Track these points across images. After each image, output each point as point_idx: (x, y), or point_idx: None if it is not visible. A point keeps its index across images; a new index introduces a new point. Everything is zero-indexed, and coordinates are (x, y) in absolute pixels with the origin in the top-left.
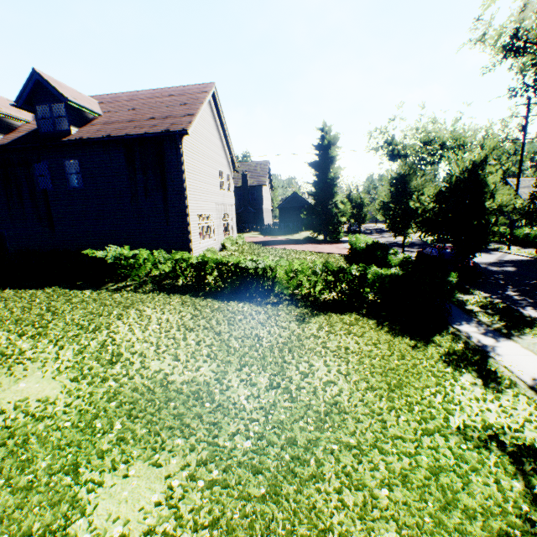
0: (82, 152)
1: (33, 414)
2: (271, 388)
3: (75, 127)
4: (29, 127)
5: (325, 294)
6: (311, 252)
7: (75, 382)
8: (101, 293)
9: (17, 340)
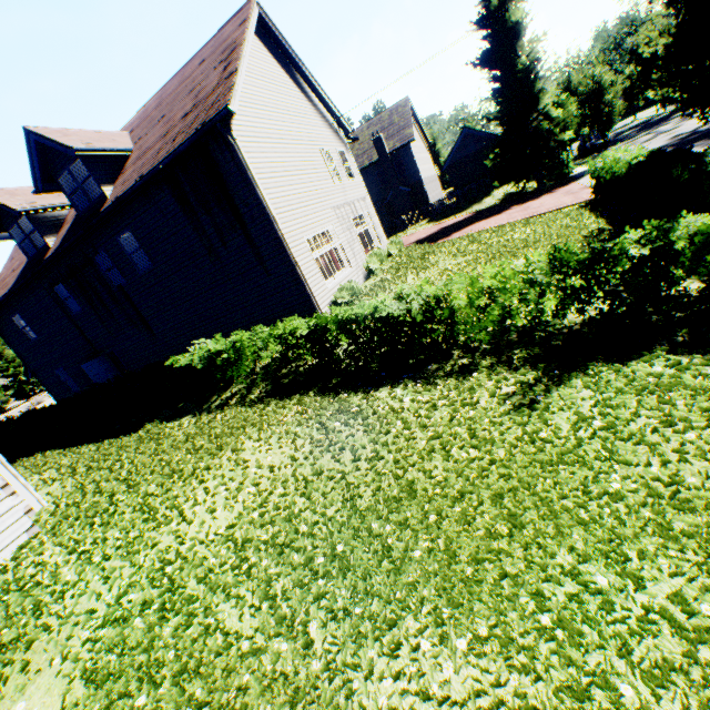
0: (128, 217)
1: None
2: None
3: (108, 185)
4: (74, 212)
5: (570, 313)
6: (519, 221)
7: (94, 690)
8: (201, 418)
9: (62, 566)
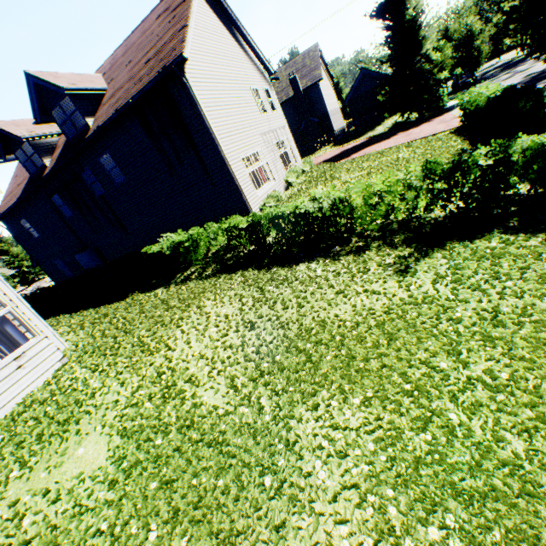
0: (107, 142)
1: (80, 504)
2: (365, 434)
3: (90, 117)
4: (64, 139)
5: (436, 210)
6: (403, 144)
7: (127, 440)
8: (171, 289)
9: (90, 379)
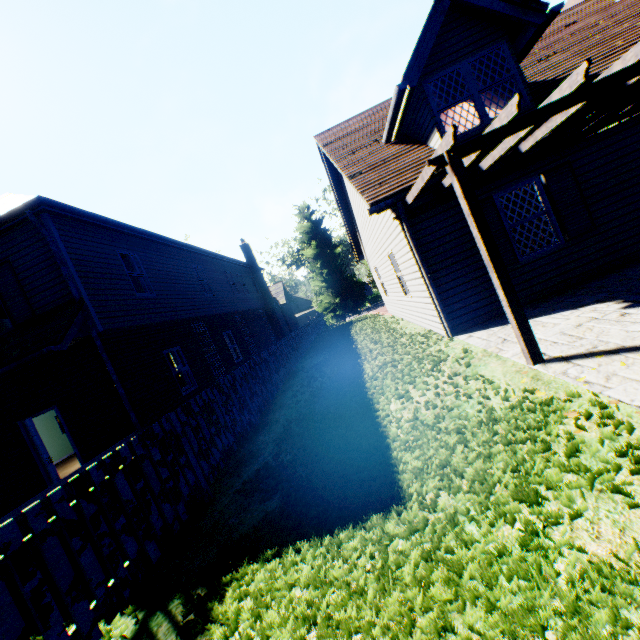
0: None
1: None
2: None
3: None
4: None
5: None
6: None
7: None
8: None
9: None
